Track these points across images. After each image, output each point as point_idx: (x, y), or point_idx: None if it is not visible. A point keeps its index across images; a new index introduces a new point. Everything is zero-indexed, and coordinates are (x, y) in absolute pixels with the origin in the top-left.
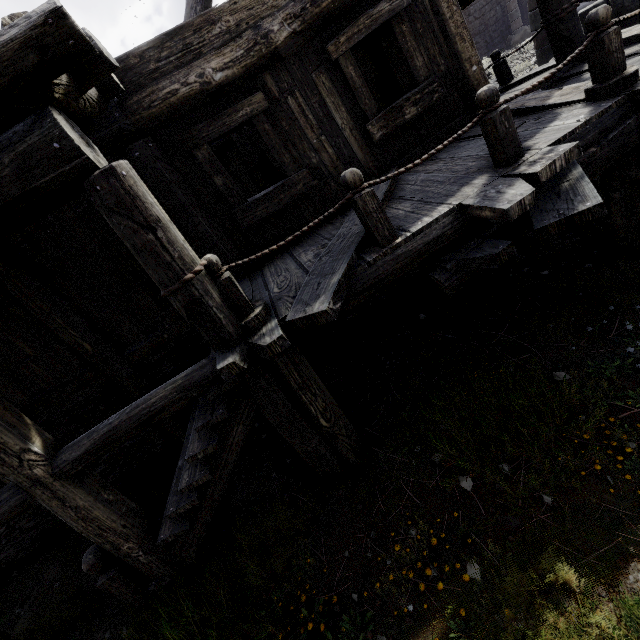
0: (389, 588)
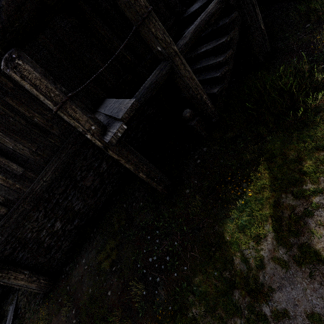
0: (323, 48)
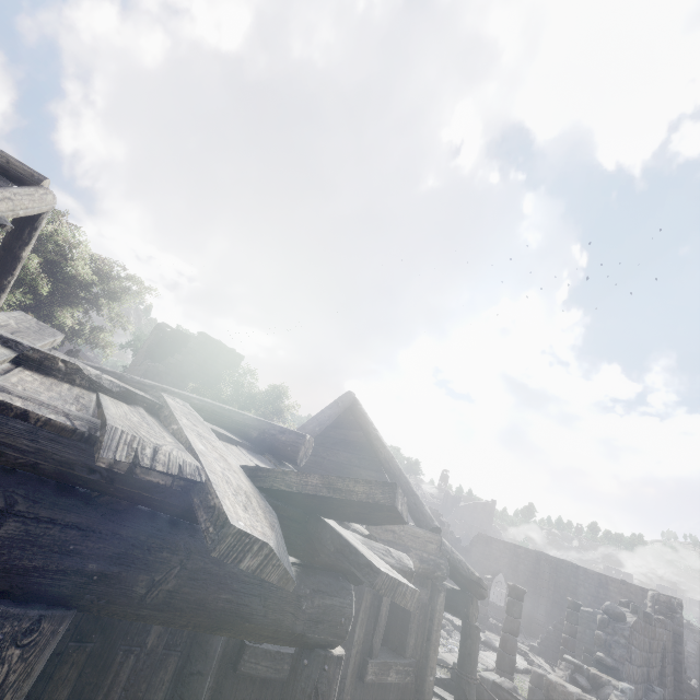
0: None
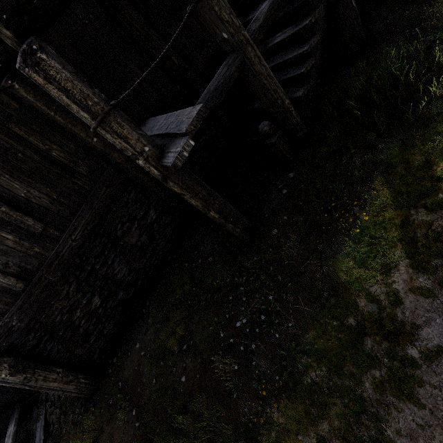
0: (437, 23)
